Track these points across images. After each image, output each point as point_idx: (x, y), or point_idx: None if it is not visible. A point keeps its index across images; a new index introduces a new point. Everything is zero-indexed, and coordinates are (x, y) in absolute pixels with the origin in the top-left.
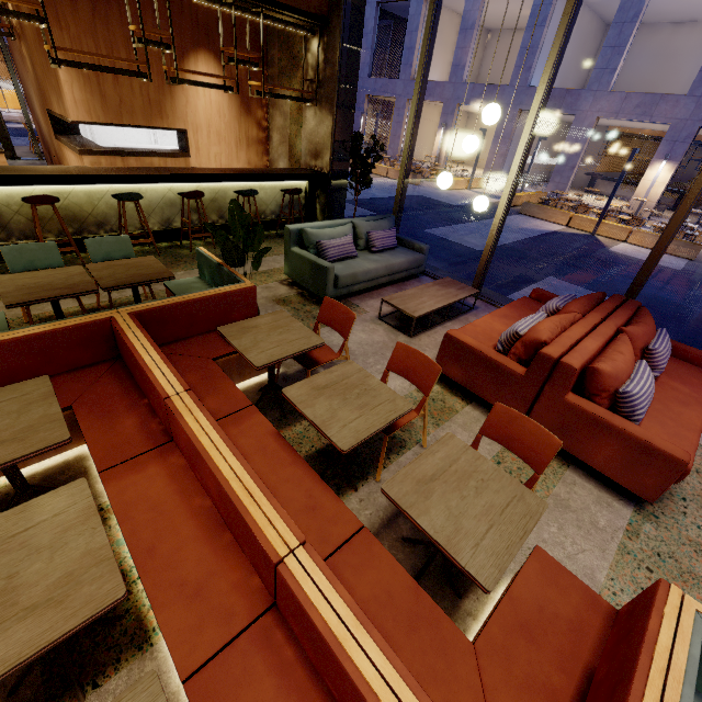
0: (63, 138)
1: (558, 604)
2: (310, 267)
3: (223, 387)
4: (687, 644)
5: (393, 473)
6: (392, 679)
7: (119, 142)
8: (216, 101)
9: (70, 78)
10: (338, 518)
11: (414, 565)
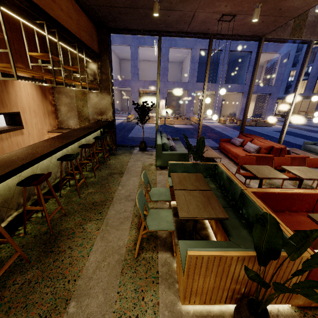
0: None
1: None
2: (178, 156)
3: None
4: None
5: None
6: None
7: None
8: (30, 93)
9: None
10: None
11: None
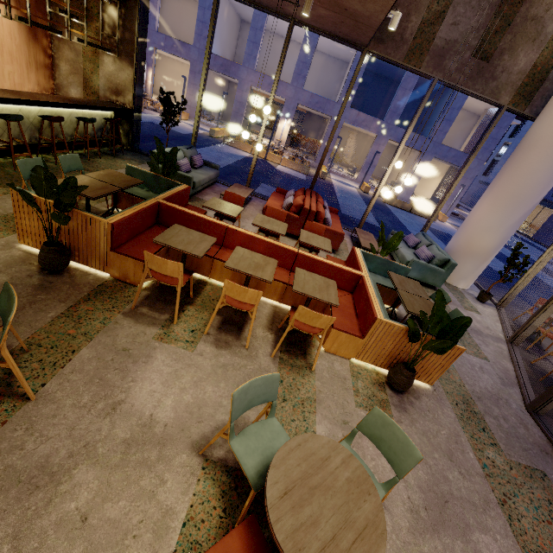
0: None
1: (337, 262)
2: (177, 177)
3: None
4: (360, 253)
5: None
6: (329, 261)
7: None
8: (7, 23)
9: None
10: None
11: None
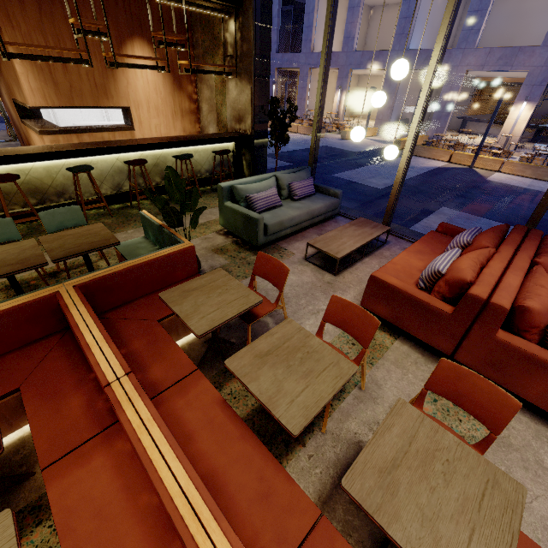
0: (27, 122)
1: None
2: (242, 218)
3: (168, 352)
4: None
5: (337, 421)
6: None
7: (77, 121)
8: (152, 80)
9: (25, 70)
10: (293, 506)
11: (371, 532)
